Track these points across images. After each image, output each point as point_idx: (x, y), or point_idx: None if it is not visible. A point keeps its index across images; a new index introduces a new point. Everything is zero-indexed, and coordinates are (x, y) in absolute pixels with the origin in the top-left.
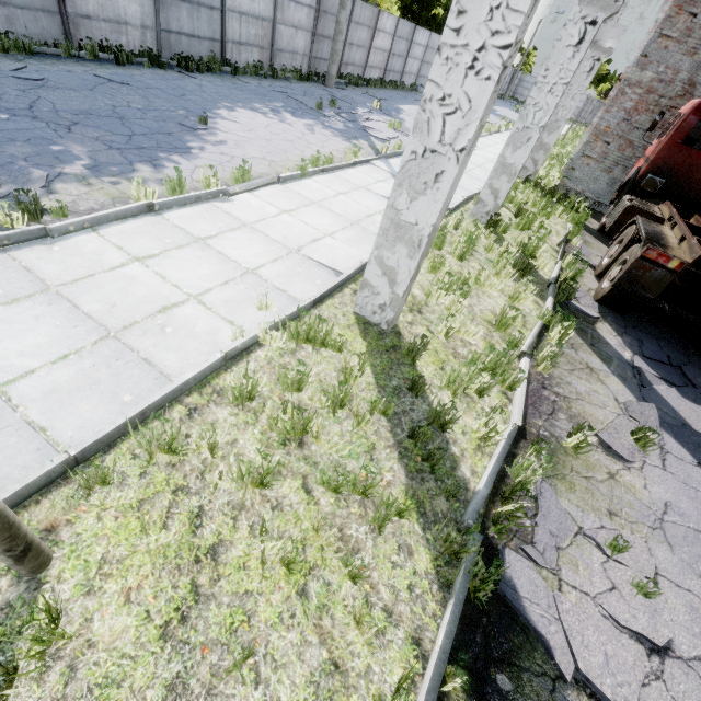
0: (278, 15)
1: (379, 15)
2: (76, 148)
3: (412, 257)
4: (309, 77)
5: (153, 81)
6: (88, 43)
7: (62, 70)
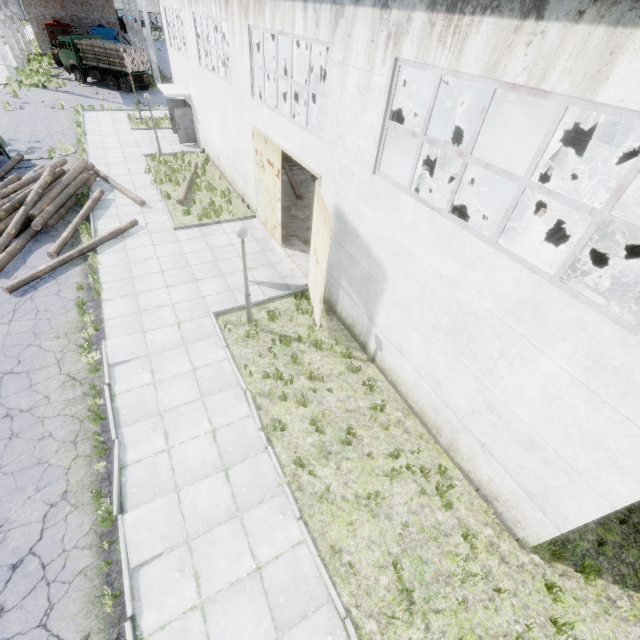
0: None
1: None
2: None
3: (20, 59)
4: None
5: None
6: None
7: None
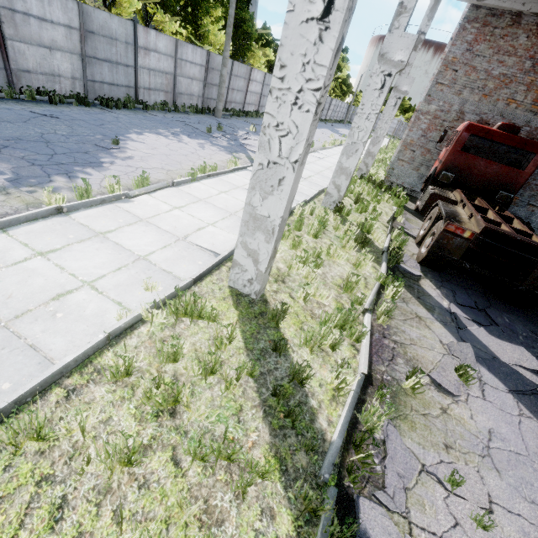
0: (178, 71)
1: (251, 71)
2: (2, 165)
3: (269, 242)
4: (203, 111)
5: (79, 115)
6: (27, 89)
7: (3, 108)
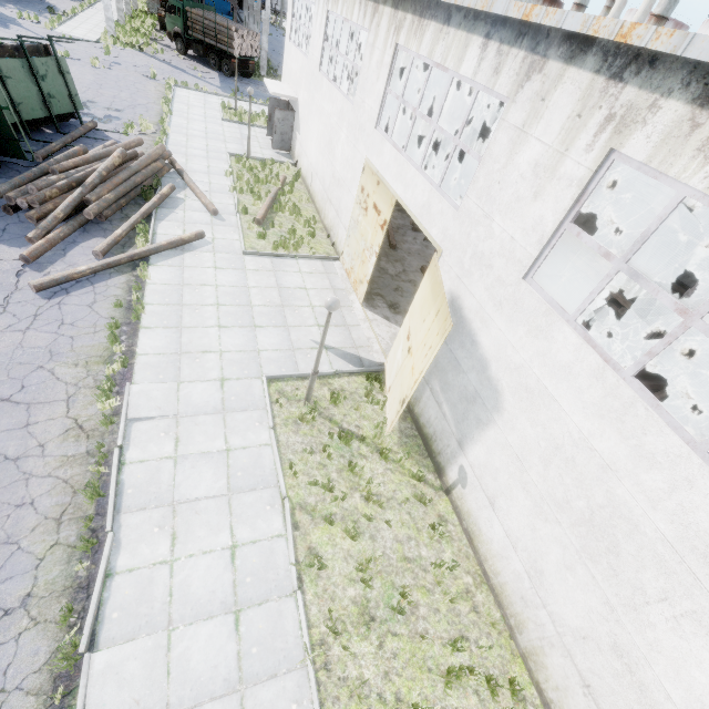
0: None
1: None
2: (43, 7)
3: (123, 14)
4: None
5: None
6: None
7: None
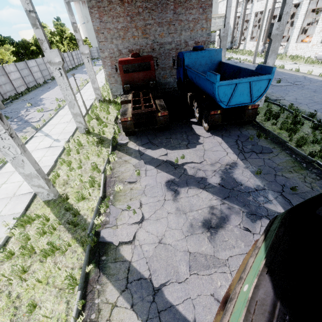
0: None
1: (4, 68)
2: None
3: (40, 179)
4: None
5: None
6: None
7: None
